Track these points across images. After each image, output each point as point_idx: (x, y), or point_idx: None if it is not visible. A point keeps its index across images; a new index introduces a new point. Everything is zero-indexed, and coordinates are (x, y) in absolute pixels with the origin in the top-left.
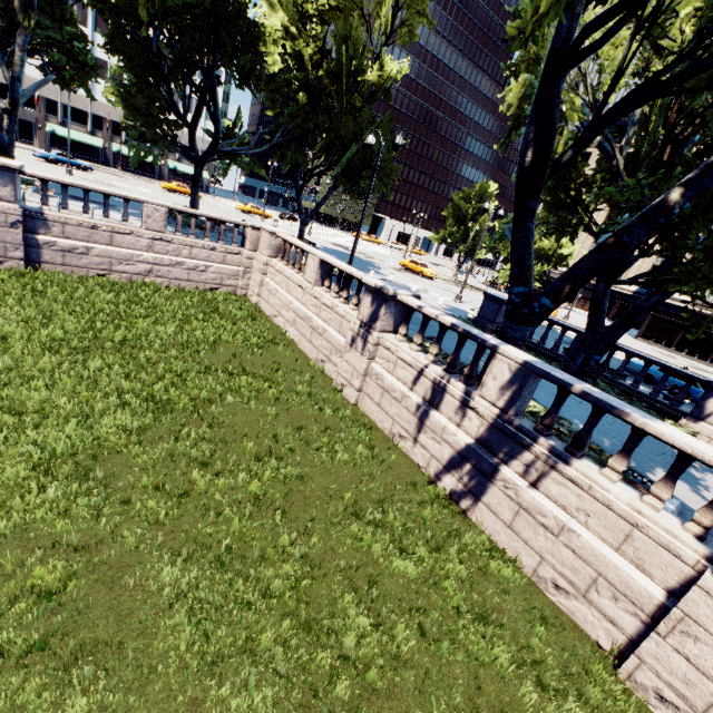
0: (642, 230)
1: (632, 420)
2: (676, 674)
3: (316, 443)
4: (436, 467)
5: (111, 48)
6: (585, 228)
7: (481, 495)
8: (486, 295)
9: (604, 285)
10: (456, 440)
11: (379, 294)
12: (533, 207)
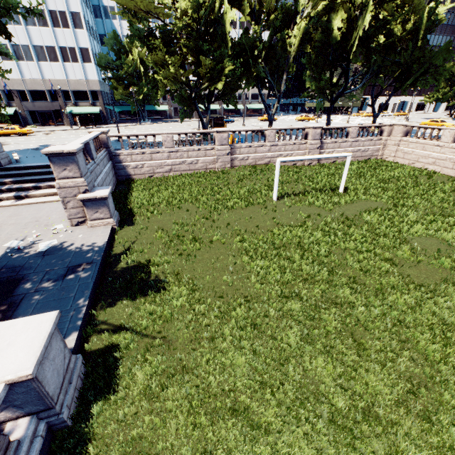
0: None
1: None
2: None
3: None
4: None
5: (311, 65)
6: None
7: None
8: None
9: None
10: None
11: None
12: None
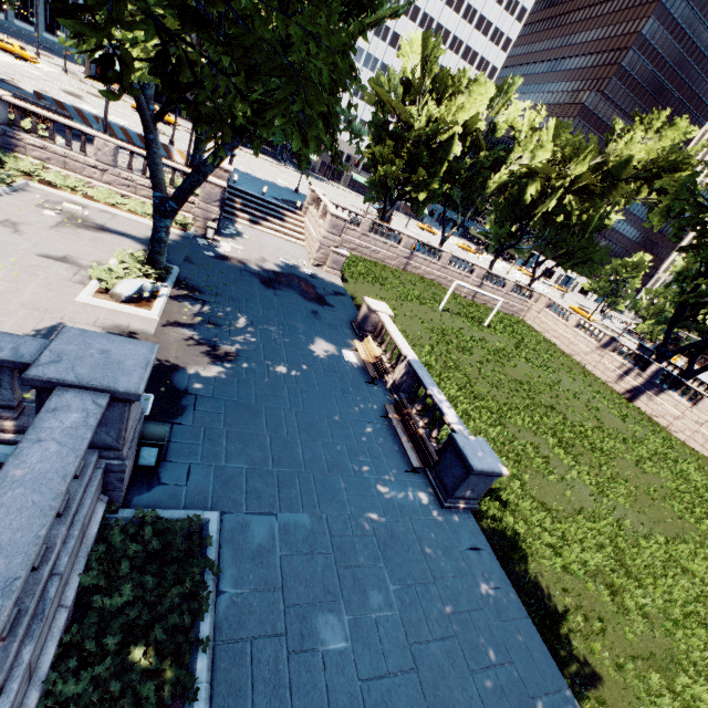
0: (703, 342)
1: (684, 382)
2: (679, 426)
3: (590, 376)
4: (623, 391)
5: (498, 211)
6: (695, 330)
7: (638, 397)
8: (639, 344)
9: (696, 353)
10: (633, 384)
11: (612, 339)
12: (673, 328)
